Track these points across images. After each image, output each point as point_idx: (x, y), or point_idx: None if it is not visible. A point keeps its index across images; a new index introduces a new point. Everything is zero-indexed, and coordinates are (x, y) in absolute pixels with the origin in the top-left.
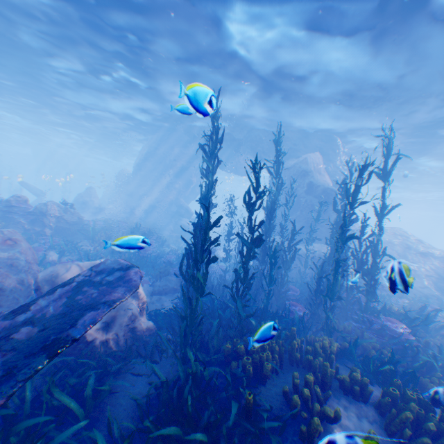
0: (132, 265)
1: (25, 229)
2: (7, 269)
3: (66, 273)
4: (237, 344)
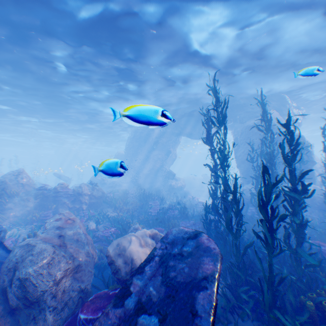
0: (199, 232)
1: (68, 207)
2: (76, 245)
3: (129, 244)
4: (322, 302)
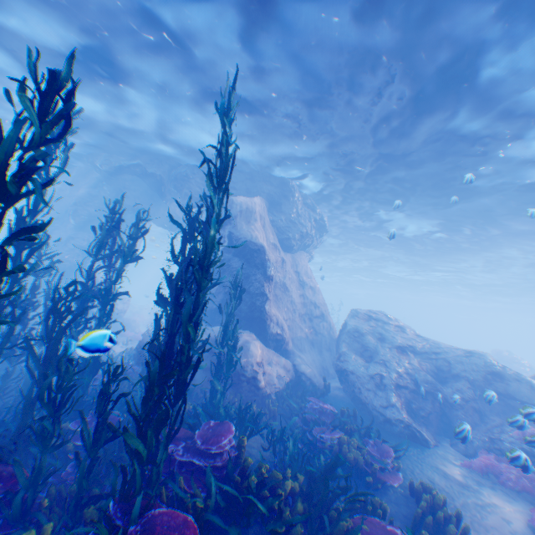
0: None
1: None
2: None
3: None
4: None
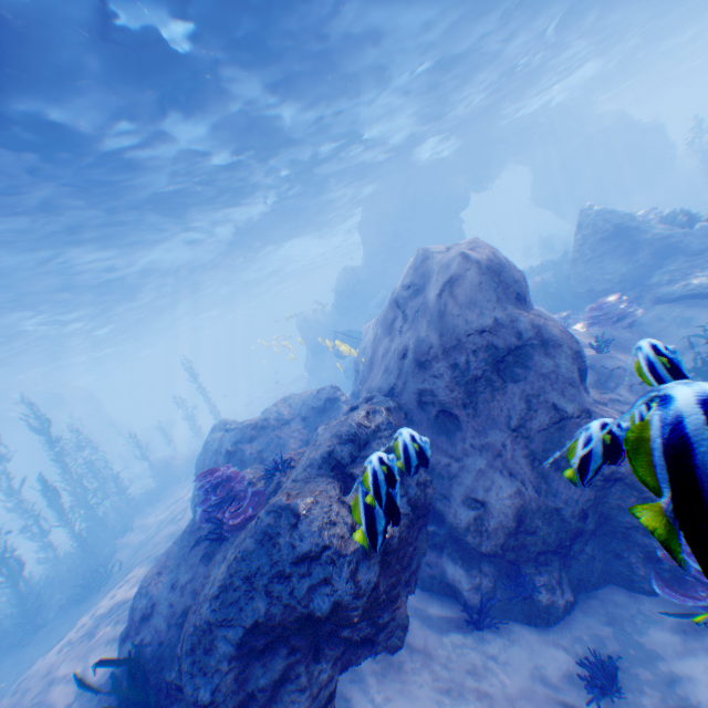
0: None
1: None
2: None
3: None
4: None
